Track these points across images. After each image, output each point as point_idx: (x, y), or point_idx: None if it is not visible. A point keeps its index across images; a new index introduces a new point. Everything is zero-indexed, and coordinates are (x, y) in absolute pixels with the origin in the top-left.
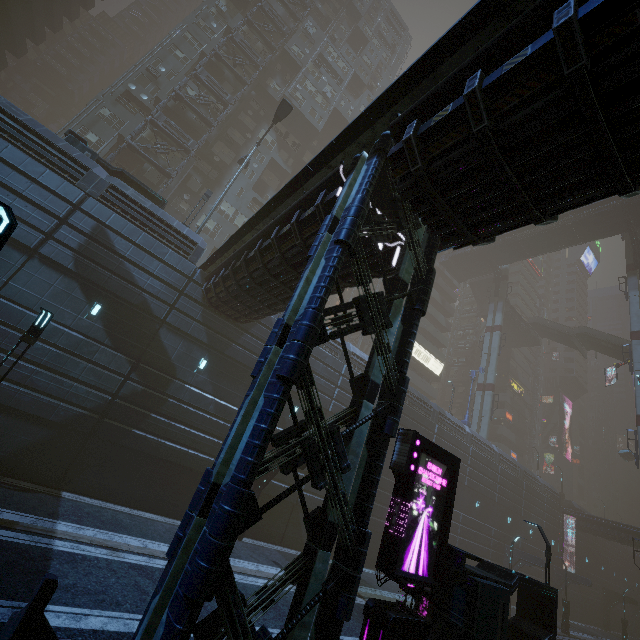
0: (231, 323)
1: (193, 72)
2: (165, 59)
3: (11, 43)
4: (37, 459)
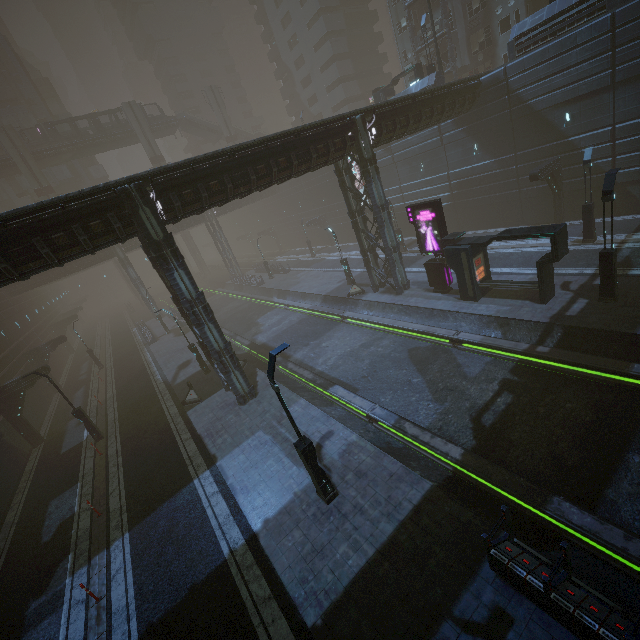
0: (473, 109)
1: None
2: None
3: (365, 1)
4: (448, 225)
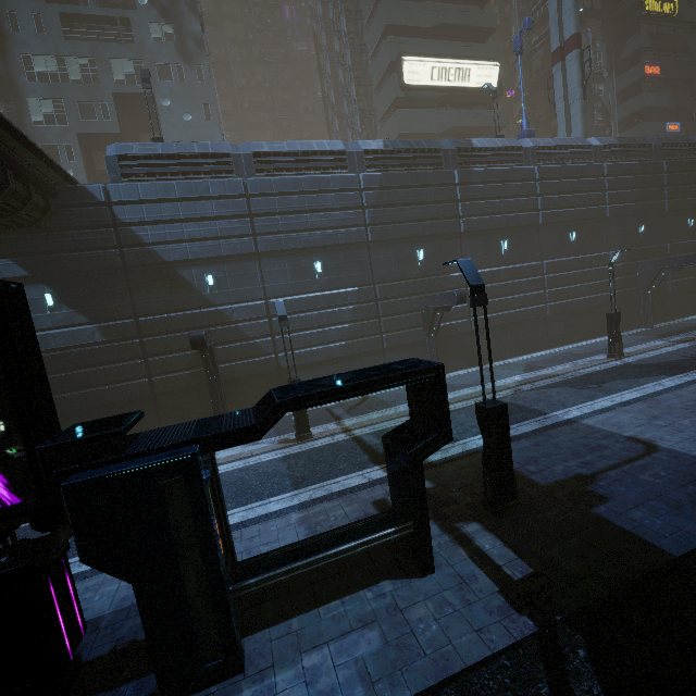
0: (41, 232)
1: None
2: None
3: None
4: None
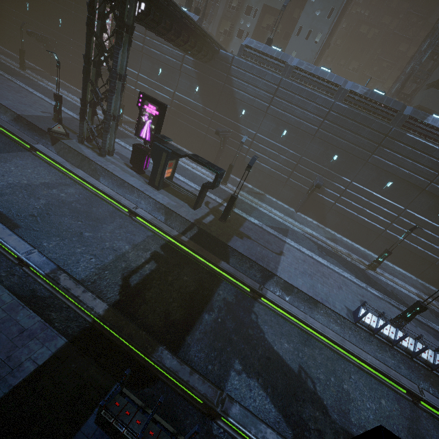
0: (207, 65)
1: None
2: None
3: None
4: None
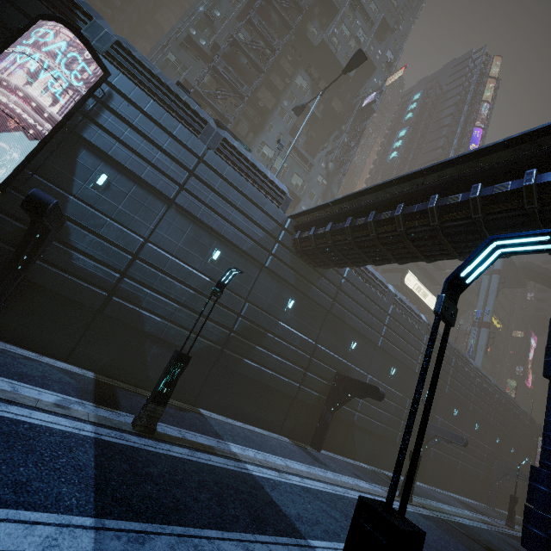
0: (311, 267)
1: (247, 16)
2: (219, 2)
3: None
4: (180, 381)
